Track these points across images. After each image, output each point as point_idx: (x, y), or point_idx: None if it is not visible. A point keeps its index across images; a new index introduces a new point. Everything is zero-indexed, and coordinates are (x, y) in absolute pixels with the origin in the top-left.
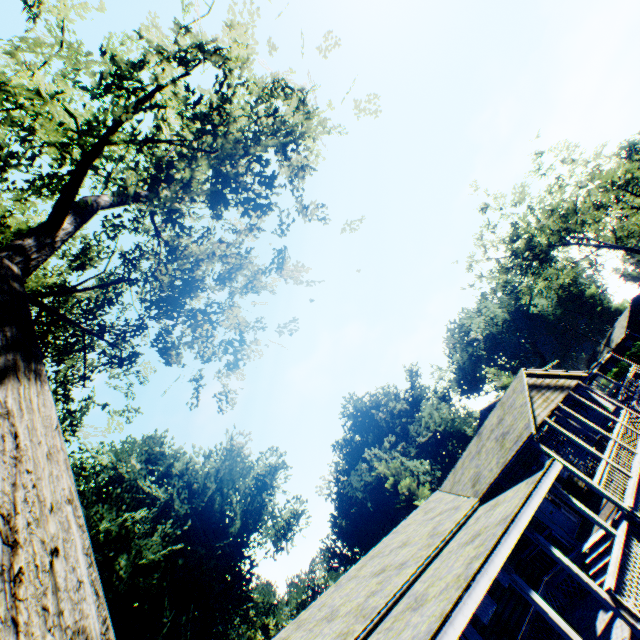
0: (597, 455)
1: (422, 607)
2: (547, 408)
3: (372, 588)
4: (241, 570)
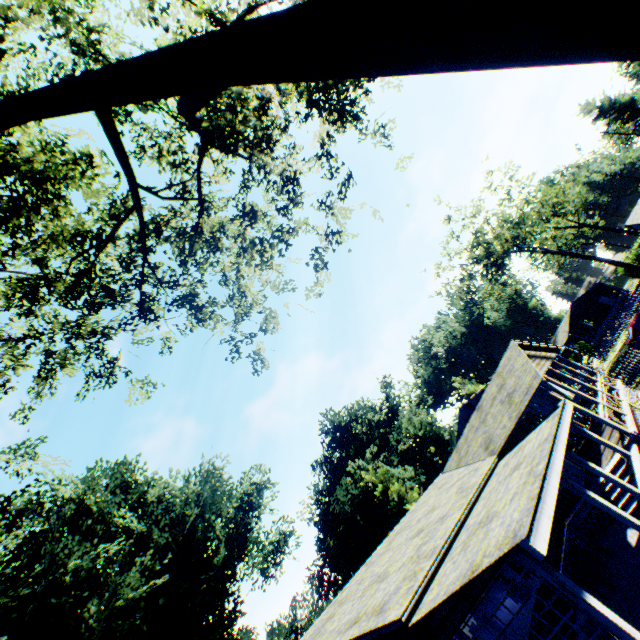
0: (594, 400)
1: (497, 515)
2: (542, 369)
3: (418, 542)
4: (225, 609)
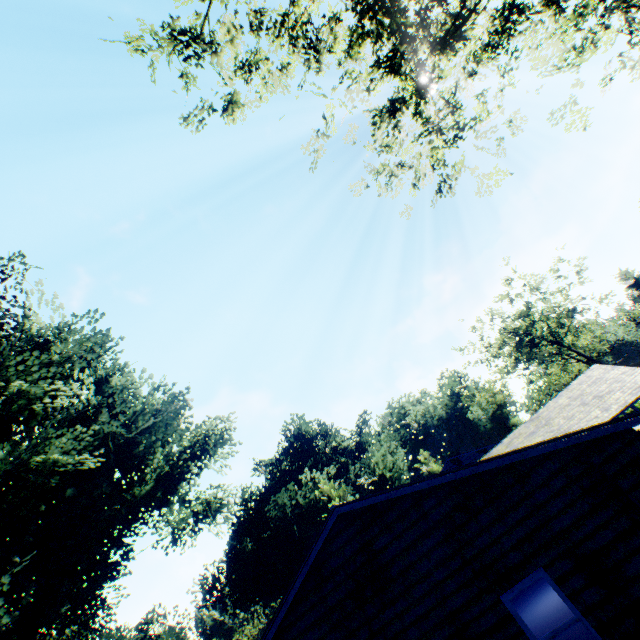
0: None
1: None
2: None
3: None
4: (109, 557)
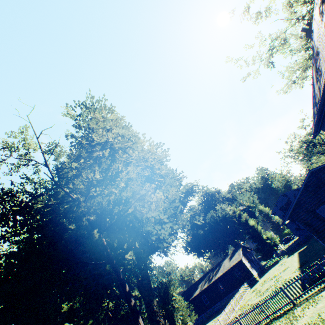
0: None
1: None
2: None
3: None
4: None
